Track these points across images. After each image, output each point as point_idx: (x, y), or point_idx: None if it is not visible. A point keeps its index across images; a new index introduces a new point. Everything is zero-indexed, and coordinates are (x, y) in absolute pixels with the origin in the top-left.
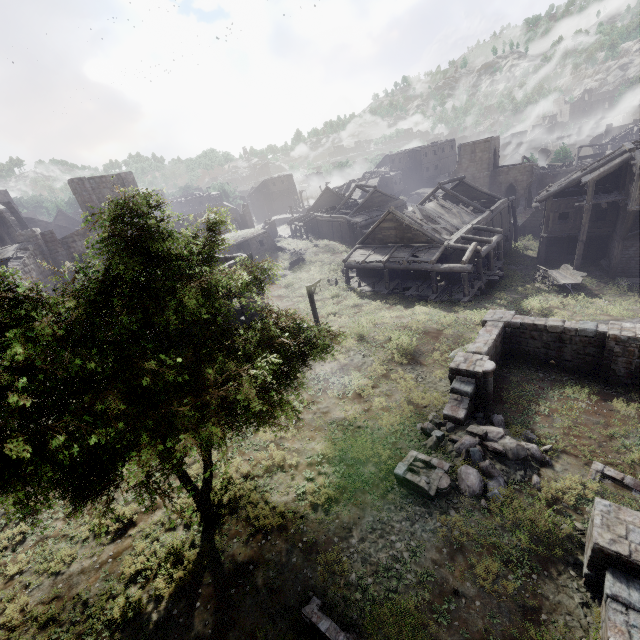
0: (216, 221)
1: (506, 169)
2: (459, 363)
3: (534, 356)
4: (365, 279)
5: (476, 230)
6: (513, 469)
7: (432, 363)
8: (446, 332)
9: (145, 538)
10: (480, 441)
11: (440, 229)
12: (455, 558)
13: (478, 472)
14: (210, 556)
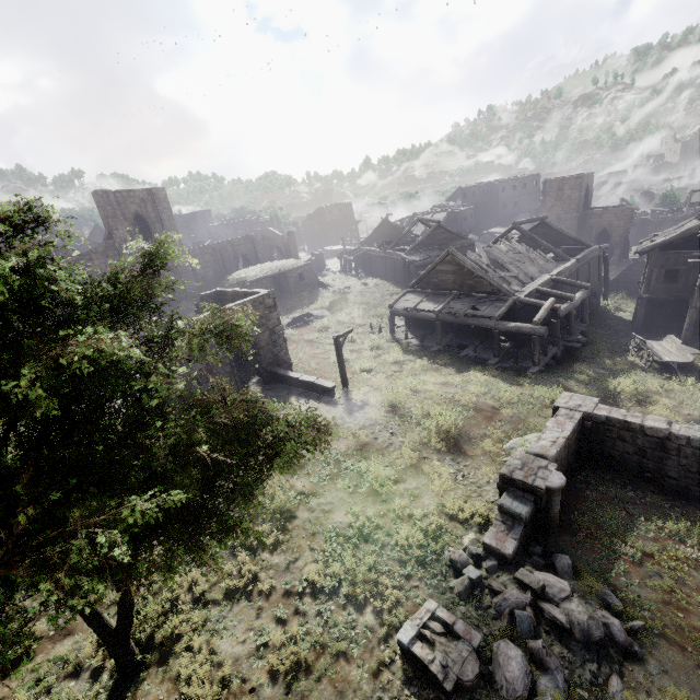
0: (153, 253)
1: (599, 211)
2: (514, 469)
3: (622, 463)
4: (414, 329)
5: (556, 282)
6: (580, 658)
7: (480, 455)
8: (504, 412)
9: (35, 685)
10: (533, 600)
11: (510, 278)
12: None
13: (524, 657)
14: None
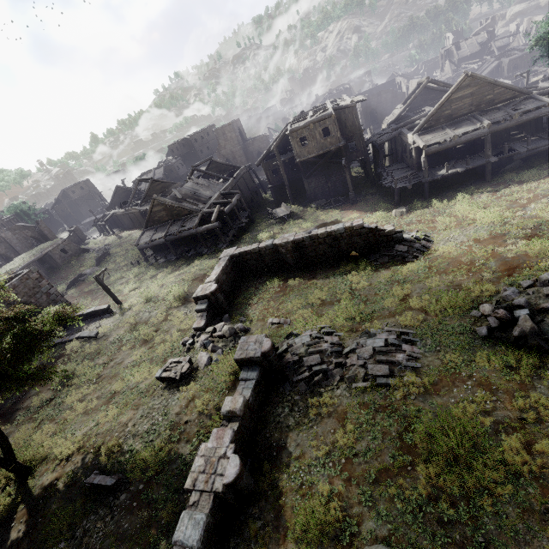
0: None
1: (251, 141)
2: (198, 293)
3: (256, 270)
4: (161, 253)
5: (224, 195)
6: (229, 342)
7: None
8: (209, 274)
9: None
10: (211, 335)
11: (196, 201)
12: (189, 405)
13: (207, 353)
14: (23, 494)
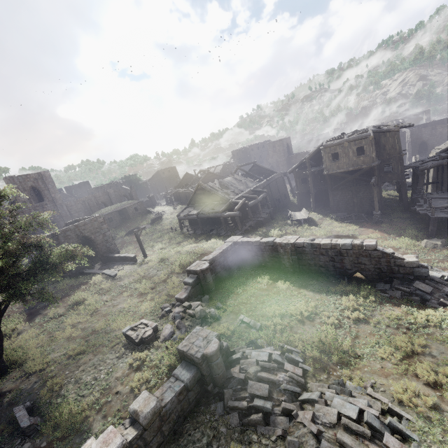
0: (0, 191)
1: (295, 155)
2: (192, 266)
3: (253, 261)
4: (193, 226)
5: (254, 191)
6: (195, 324)
7: None
8: None
9: None
10: (184, 310)
11: (229, 192)
12: (130, 375)
13: (172, 327)
14: None
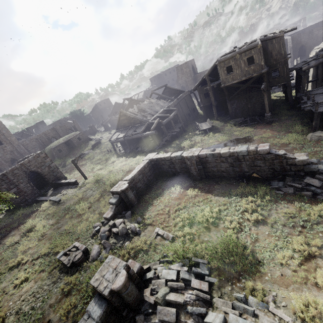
0: None
1: (199, 74)
2: (114, 188)
3: (168, 173)
4: (124, 146)
5: (167, 111)
6: (119, 241)
7: None
8: None
9: None
10: (109, 229)
11: (147, 114)
12: (61, 300)
13: (99, 247)
14: None
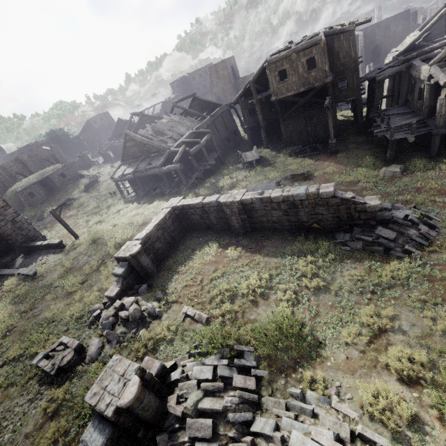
0: None
1: (242, 80)
2: (120, 252)
3: (200, 225)
4: (135, 187)
5: (197, 134)
6: (130, 329)
7: None
8: None
9: None
10: (114, 313)
11: (166, 139)
12: (44, 426)
13: (99, 341)
14: None
